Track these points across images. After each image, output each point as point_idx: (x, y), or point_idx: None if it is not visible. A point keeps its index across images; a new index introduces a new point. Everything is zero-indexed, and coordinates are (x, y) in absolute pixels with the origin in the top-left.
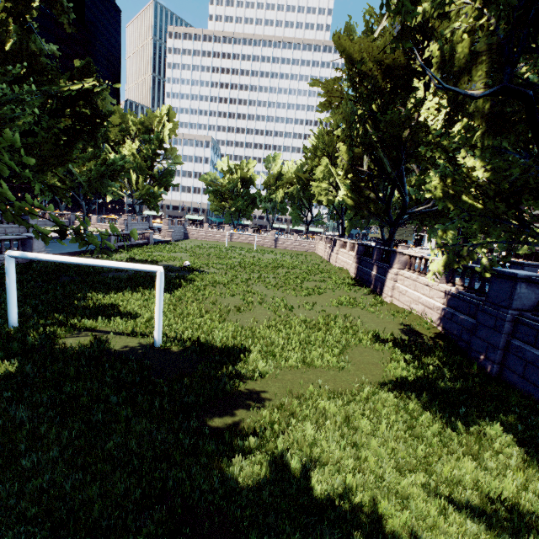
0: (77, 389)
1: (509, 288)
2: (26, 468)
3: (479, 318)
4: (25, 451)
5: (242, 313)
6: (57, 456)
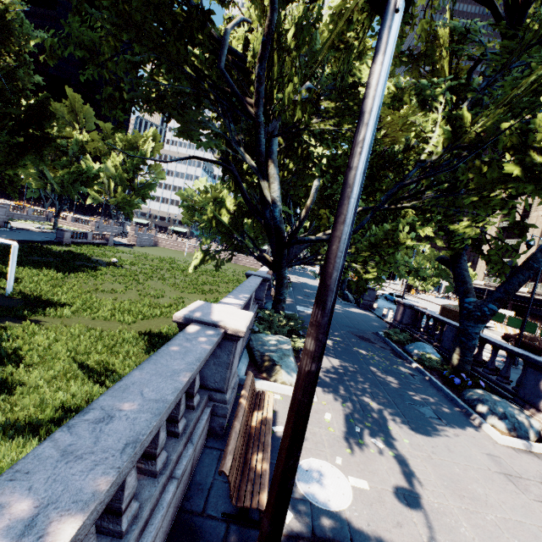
0: None
1: None
2: None
3: None
4: None
5: (114, 294)
6: None
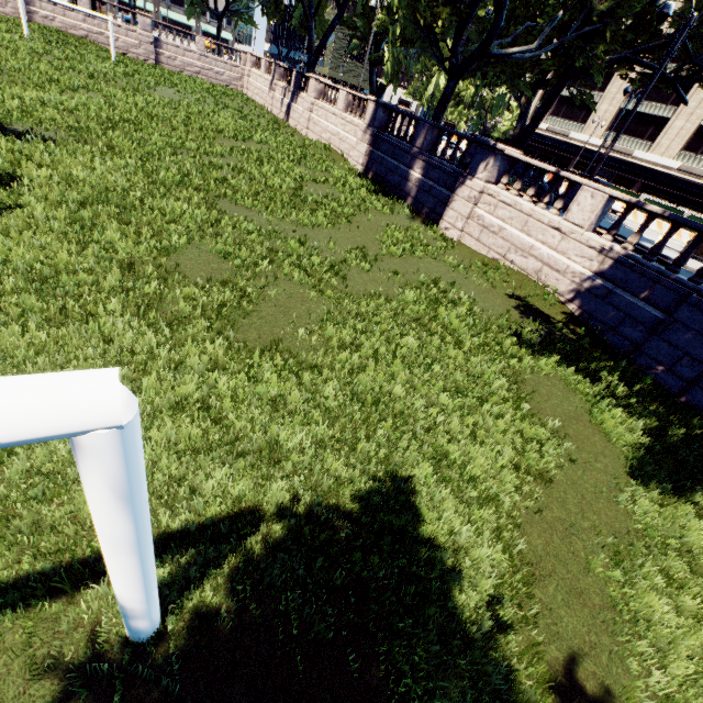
0: None
1: None
2: None
3: (682, 315)
4: None
5: (254, 304)
6: None
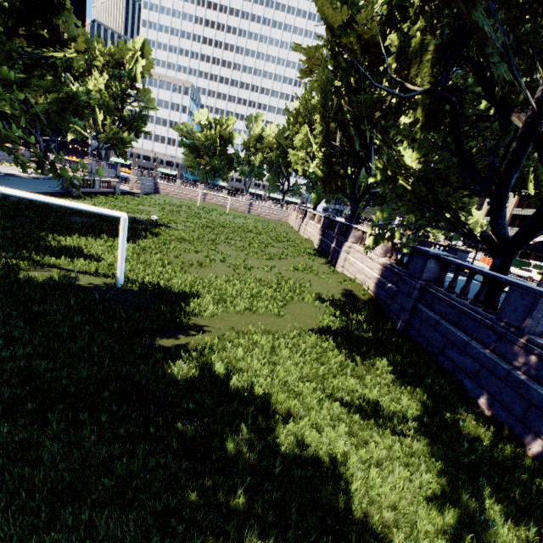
0: (44, 310)
1: (423, 263)
2: (5, 356)
3: (399, 286)
4: (2, 347)
5: (204, 268)
6: (31, 352)
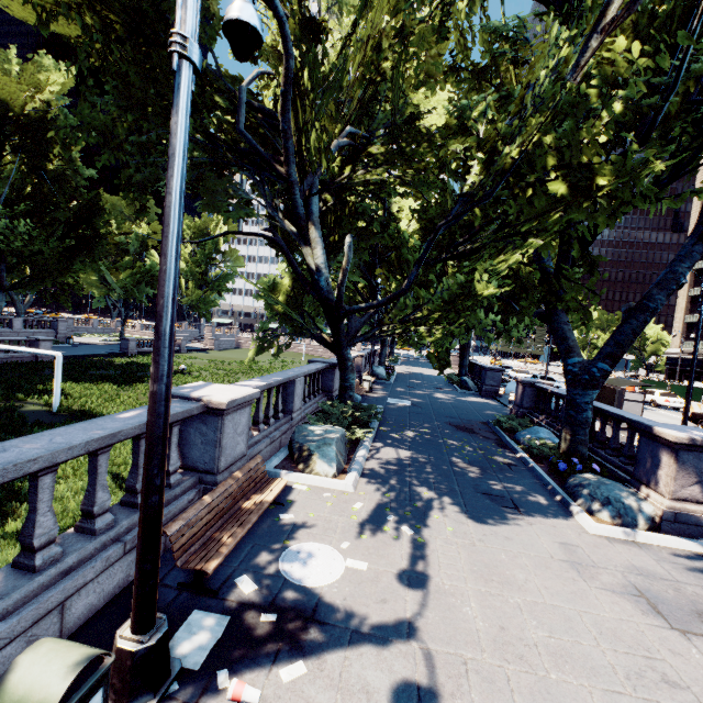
0: None
1: None
2: None
3: None
4: None
5: None
6: None
